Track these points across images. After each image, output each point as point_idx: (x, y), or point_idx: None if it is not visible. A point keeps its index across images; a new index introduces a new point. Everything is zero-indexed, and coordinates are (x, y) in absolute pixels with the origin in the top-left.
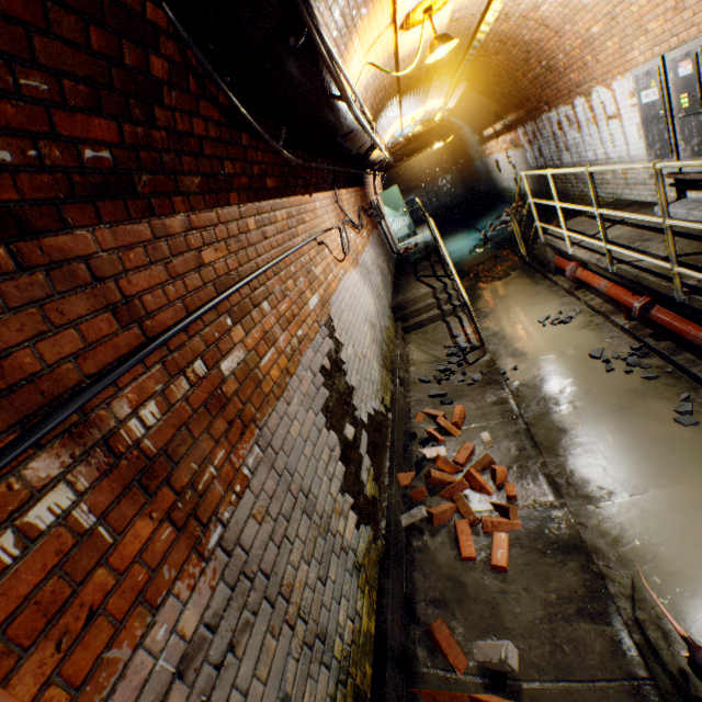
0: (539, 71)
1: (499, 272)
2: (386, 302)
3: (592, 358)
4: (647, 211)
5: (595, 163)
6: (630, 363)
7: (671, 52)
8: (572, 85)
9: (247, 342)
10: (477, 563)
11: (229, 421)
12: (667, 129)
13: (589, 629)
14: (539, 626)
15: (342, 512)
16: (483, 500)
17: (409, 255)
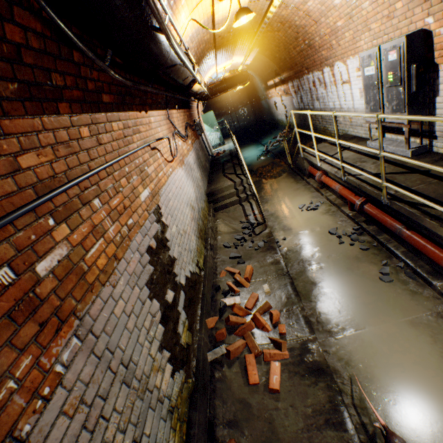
0: (303, 47)
1: (275, 173)
2: (203, 190)
3: (331, 234)
4: (363, 143)
5: (333, 110)
6: (353, 239)
7: (385, 44)
8: (323, 58)
9: (72, 238)
10: (260, 386)
11: (42, 322)
12: (378, 94)
13: (333, 435)
14: (301, 436)
15: (160, 367)
16: (264, 336)
17: (220, 157)
